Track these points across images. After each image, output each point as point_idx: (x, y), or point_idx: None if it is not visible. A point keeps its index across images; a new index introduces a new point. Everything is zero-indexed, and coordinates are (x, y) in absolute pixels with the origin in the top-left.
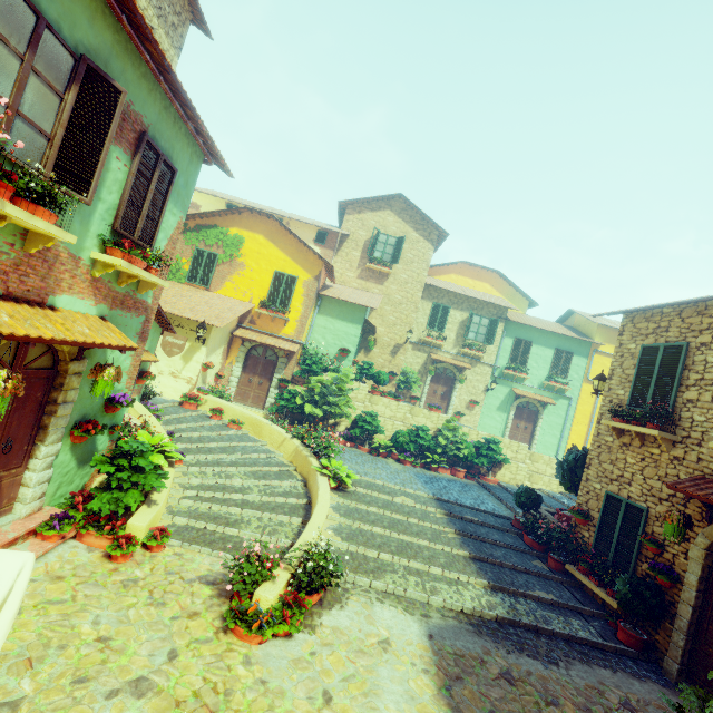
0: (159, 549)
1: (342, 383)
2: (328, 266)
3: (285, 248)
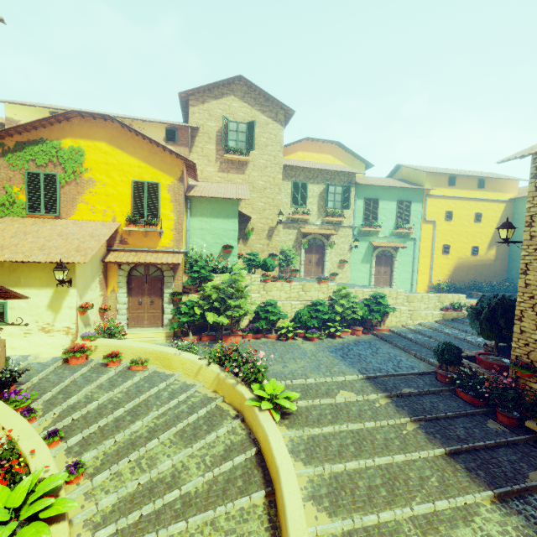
0: None
1: (238, 283)
2: (189, 164)
3: (136, 153)
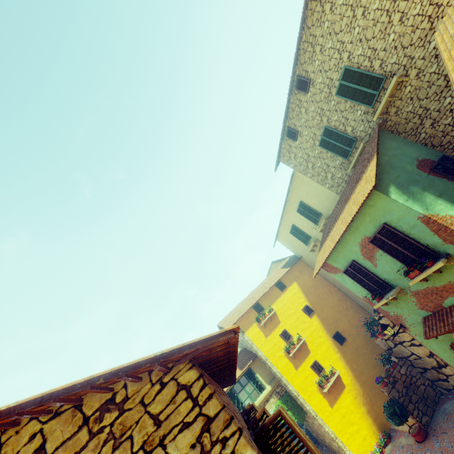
0: None
1: None
2: None
3: None
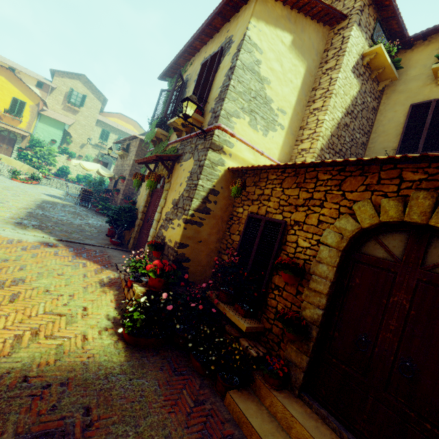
0: None
1: (51, 152)
2: (43, 101)
3: (18, 87)
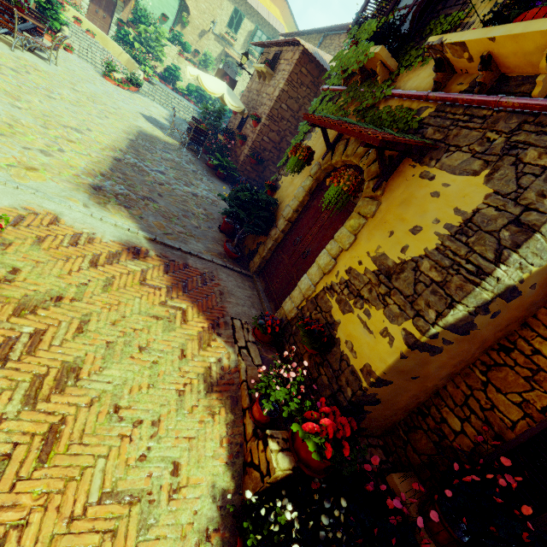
0: (71, 53)
1: (160, 36)
2: None
3: None
